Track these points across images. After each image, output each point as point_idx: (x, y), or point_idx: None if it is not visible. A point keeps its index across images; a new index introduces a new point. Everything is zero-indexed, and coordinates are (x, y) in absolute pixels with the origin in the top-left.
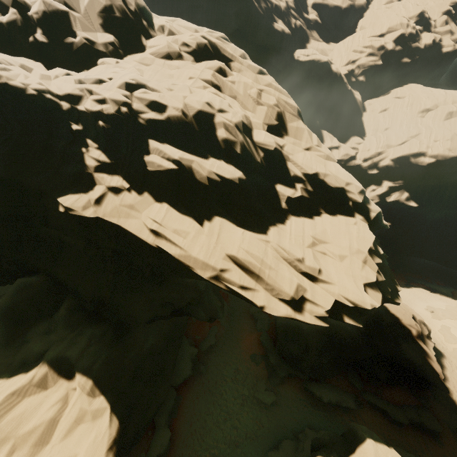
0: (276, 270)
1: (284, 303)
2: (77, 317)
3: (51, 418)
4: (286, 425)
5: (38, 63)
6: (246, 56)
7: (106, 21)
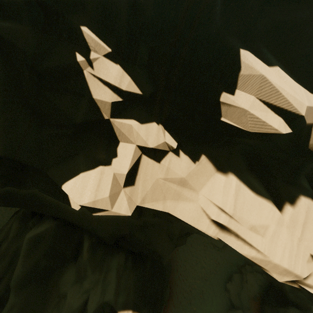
0: None
1: None
2: (100, 254)
3: None
4: (232, 261)
5: None
6: None
7: None
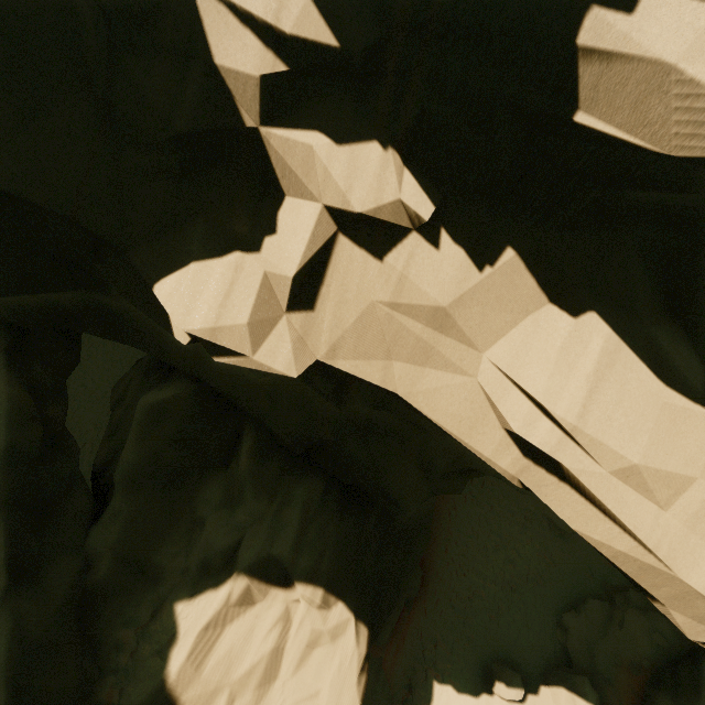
0: None
1: None
2: (273, 467)
3: (273, 649)
4: (593, 569)
5: None
6: None
7: None
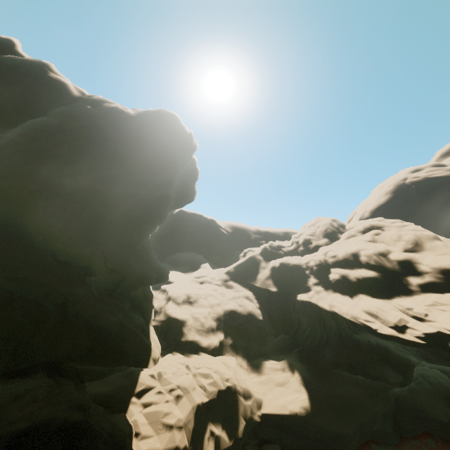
0: (387, 312)
1: (391, 329)
2: (301, 355)
3: (283, 379)
4: None
5: (299, 256)
6: (395, 221)
7: (324, 235)
